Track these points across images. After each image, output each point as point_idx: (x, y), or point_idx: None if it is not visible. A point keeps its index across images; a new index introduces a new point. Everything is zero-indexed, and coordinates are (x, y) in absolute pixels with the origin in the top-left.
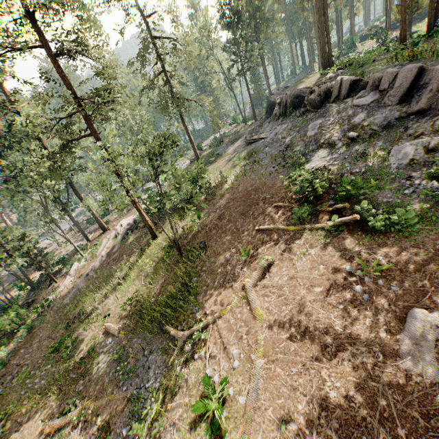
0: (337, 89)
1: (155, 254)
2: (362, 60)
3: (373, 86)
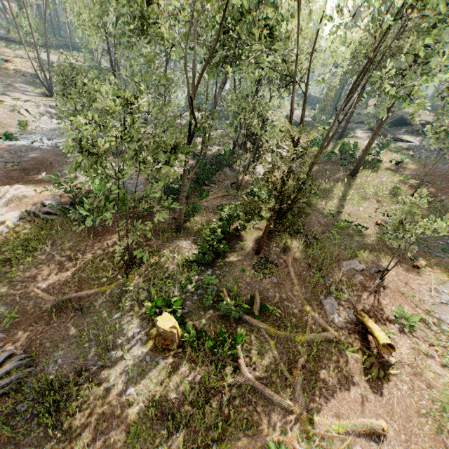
0: None
1: (371, 189)
2: None
3: None
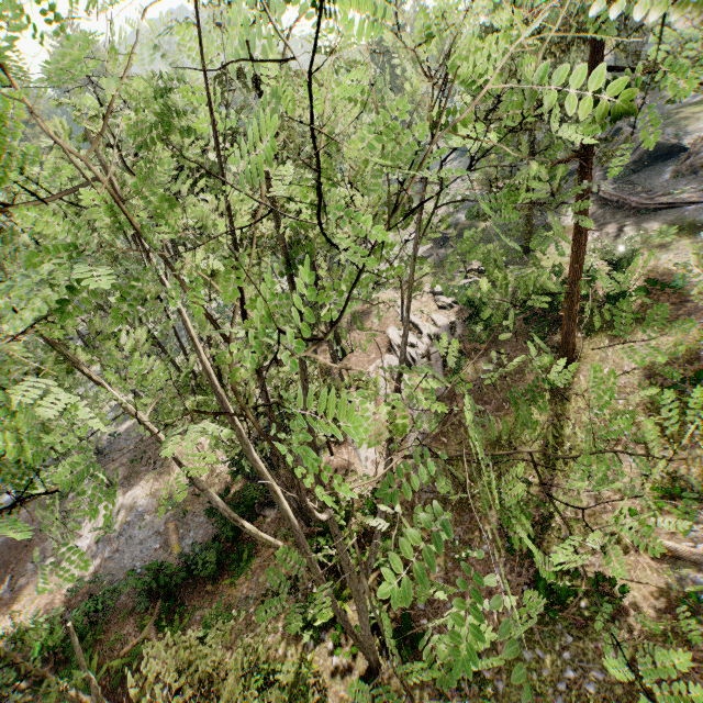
0: None
1: (619, 401)
2: None
3: None
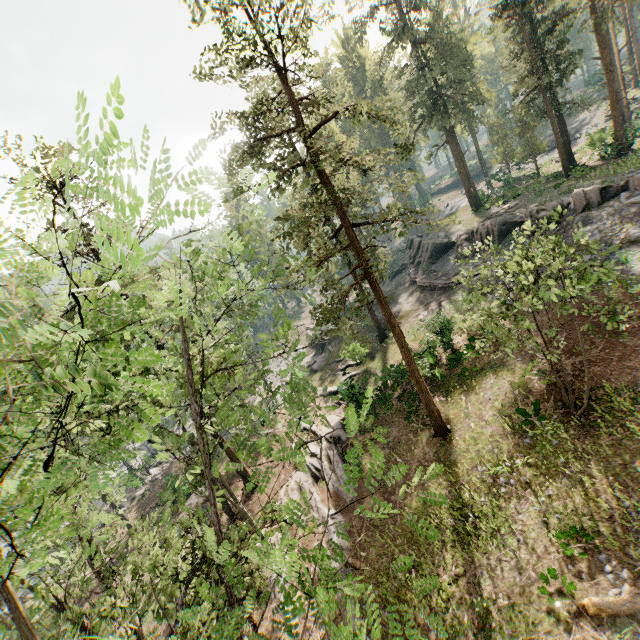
0: (584, 199)
1: (494, 450)
2: (533, 189)
3: (639, 185)
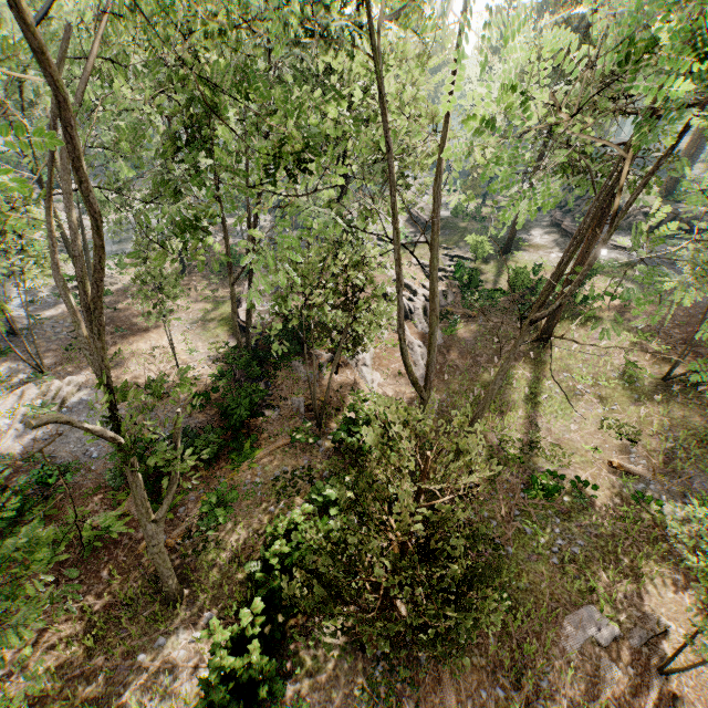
0: None
1: (584, 369)
2: None
3: None
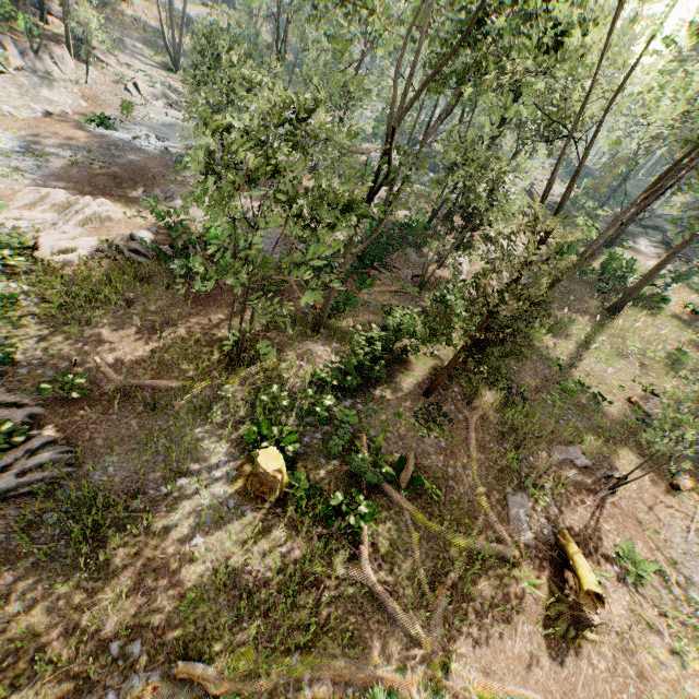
0: None
1: (637, 342)
2: None
3: None
